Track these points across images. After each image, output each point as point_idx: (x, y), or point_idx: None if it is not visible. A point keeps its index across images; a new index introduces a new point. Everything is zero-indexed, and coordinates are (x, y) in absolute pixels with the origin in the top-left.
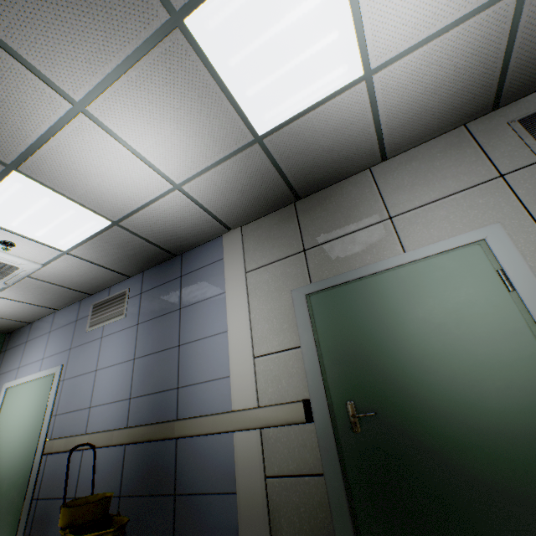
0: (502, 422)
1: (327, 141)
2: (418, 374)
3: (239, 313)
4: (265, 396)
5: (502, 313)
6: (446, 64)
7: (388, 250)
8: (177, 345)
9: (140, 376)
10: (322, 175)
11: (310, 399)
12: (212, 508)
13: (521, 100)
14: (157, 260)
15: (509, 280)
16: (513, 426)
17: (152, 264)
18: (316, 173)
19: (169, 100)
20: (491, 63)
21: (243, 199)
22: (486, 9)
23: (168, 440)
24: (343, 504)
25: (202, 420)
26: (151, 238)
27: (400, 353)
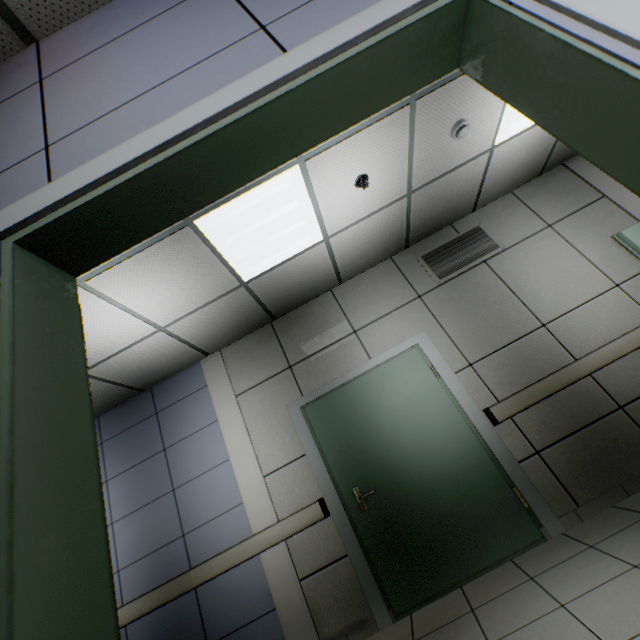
0: (449, 467)
1: (298, 278)
2: (397, 451)
3: (238, 438)
4: (283, 509)
5: (436, 394)
6: (375, 230)
7: (358, 359)
8: (171, 490)
9: (127, 540)
10: (295, 300)
11: (324, 497)
12: (253, 636)
13: (421, 242)
14: (121, 399)
15: (436, 370)
16: (455, 468)
17: (113, 405)
18: (290, 299)
19: (170, 268)
20: (400, 227)
21: (225, 328)
22: (392, 204)
23: (185, 594)
24: (367, 570)
25: (223, 556)
26: (119, 379)
27: (383, 438)
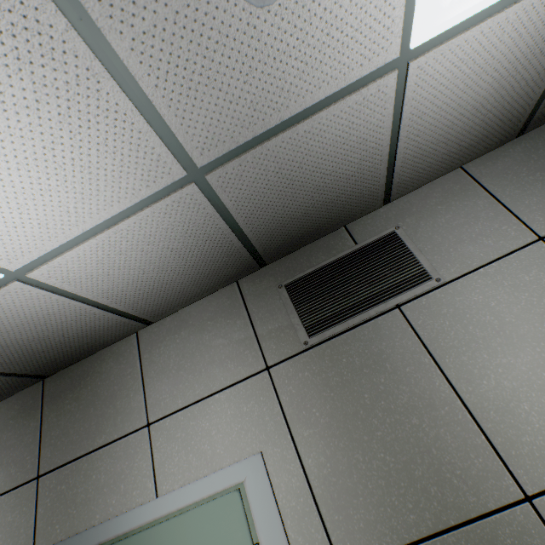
0: None
1: (25, 333)
2: None
3: None
4: None
5: None
6: (153, 248)
7: (138, 488)
8: None
9: None
10: (61, 354)
11: None
12: None
13: (290, 256)
14: None
15: None
16: None
17: None
18: (46, 356)
19: None
20: (221, 238)
21: None
22: (161, 199)
23: None
24: None
25: None
26: None
27: None
